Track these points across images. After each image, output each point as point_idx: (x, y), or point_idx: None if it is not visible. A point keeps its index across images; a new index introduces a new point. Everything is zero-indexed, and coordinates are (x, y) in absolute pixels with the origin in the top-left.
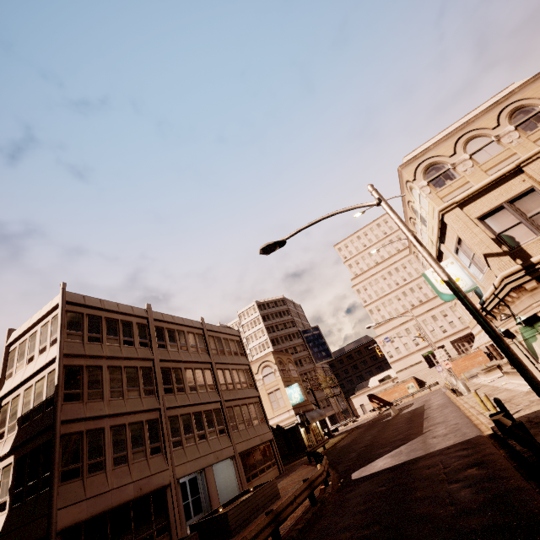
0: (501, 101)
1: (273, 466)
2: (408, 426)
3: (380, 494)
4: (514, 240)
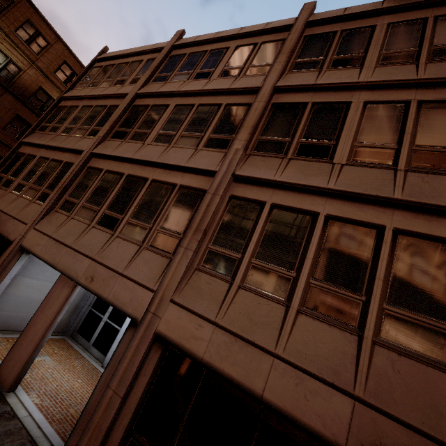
0: None
1: None
2: None
3: None
4: None
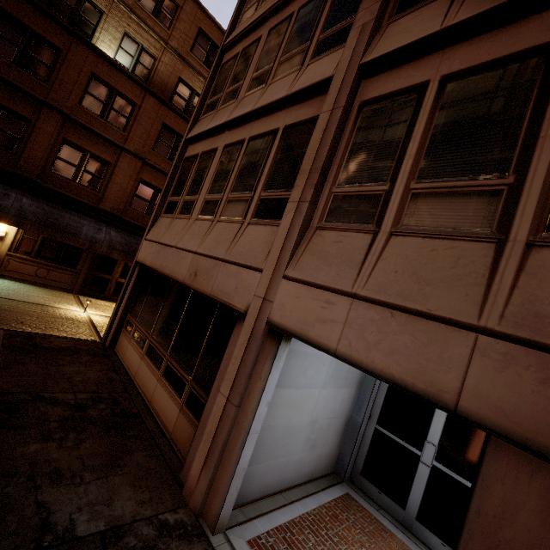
0: None
1: None
2: None
3: None
4: None
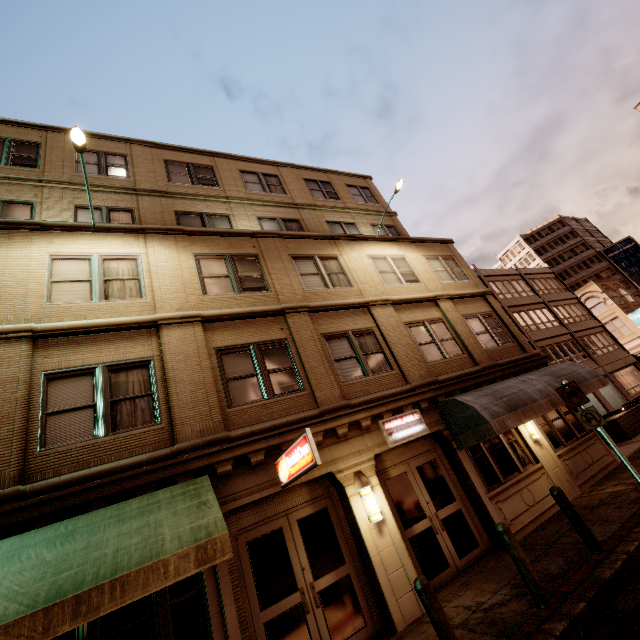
0: None
1: None
2: None
3: None
4: None
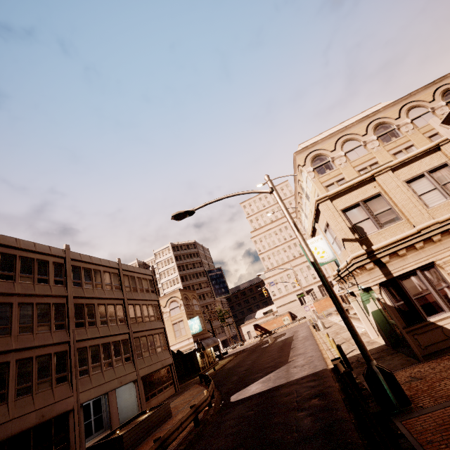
0: (370, 116)
1: (171, 385)
2: (279, 354)
3: (249, 418)
4: (363, 231)
